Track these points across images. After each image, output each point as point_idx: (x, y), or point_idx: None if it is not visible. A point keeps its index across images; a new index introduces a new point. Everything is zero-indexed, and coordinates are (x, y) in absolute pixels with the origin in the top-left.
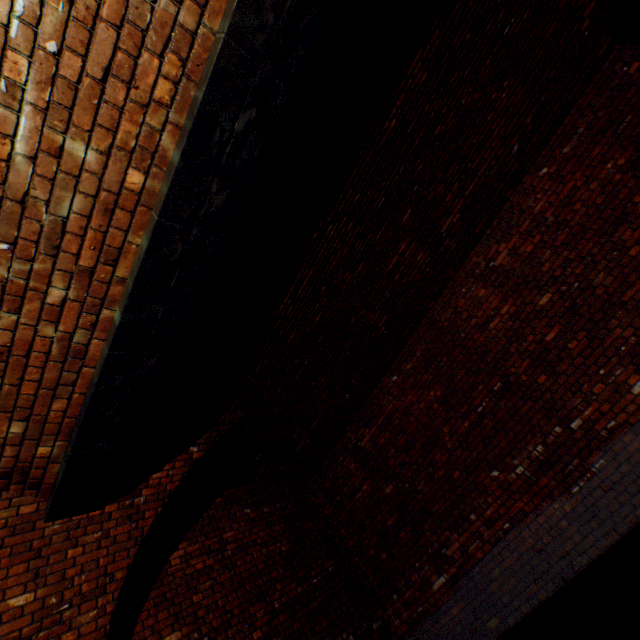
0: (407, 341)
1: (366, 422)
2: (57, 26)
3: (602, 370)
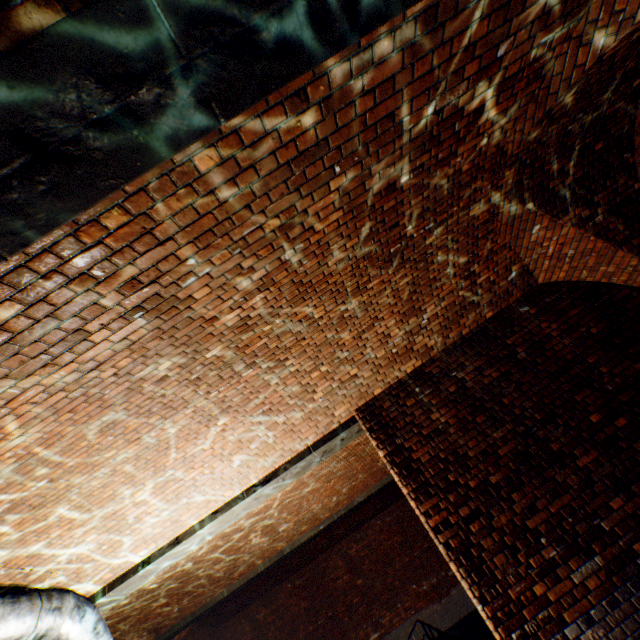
0: (302, 567)
1: (266, 603)
2: (268, 542)
3: (365, 624)
